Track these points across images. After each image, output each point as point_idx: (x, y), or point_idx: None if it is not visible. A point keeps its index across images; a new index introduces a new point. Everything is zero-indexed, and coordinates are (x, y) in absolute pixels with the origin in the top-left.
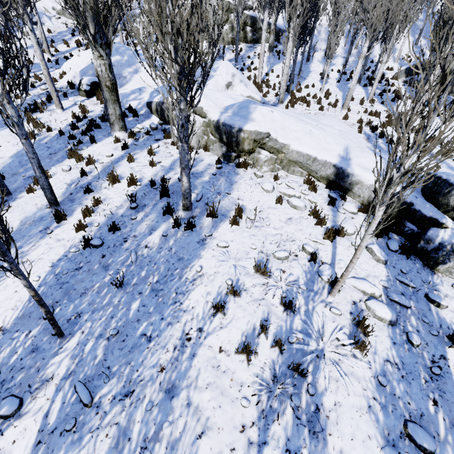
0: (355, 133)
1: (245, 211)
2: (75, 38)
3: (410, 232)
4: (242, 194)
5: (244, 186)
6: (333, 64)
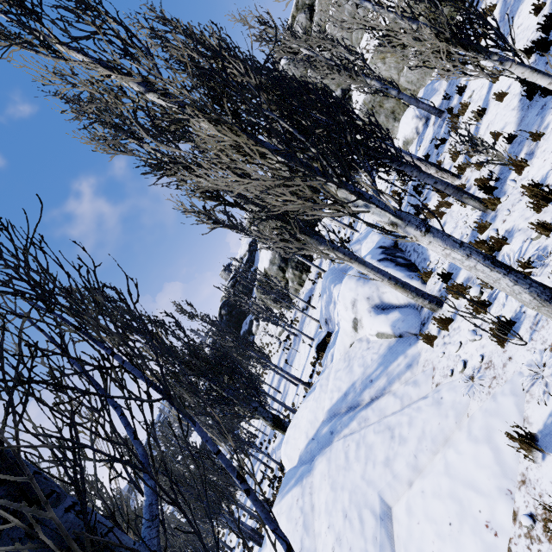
0: None
1: None
2: (341, 235)
3: None
4: None
5: None
6: None
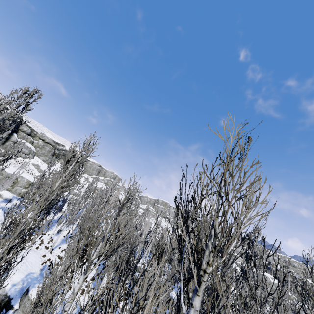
0: (39, 264)
1: None
2: None
3: (2, 313)
4: None
5: None
6: (70, 227)
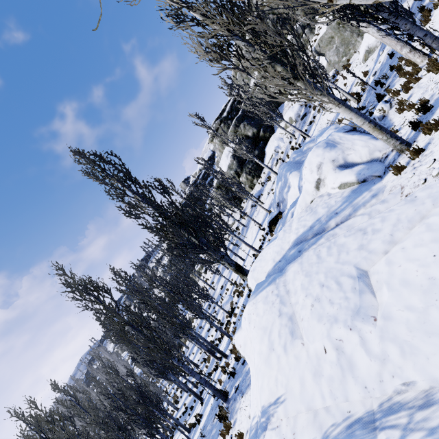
0: None
1: (233, 427)
2: (291, 144)
3: None
4: (243, 404)
5: (249, 393)
6: None
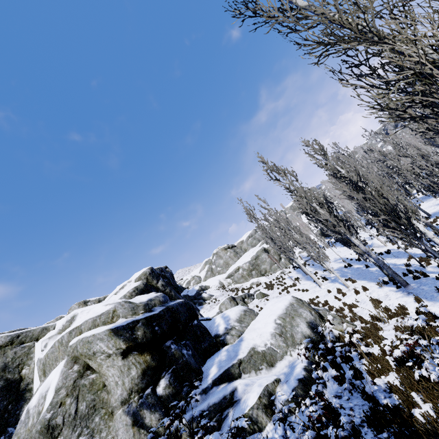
0: None
1: None
2: None
3: None
4: None
5: None
6: None
